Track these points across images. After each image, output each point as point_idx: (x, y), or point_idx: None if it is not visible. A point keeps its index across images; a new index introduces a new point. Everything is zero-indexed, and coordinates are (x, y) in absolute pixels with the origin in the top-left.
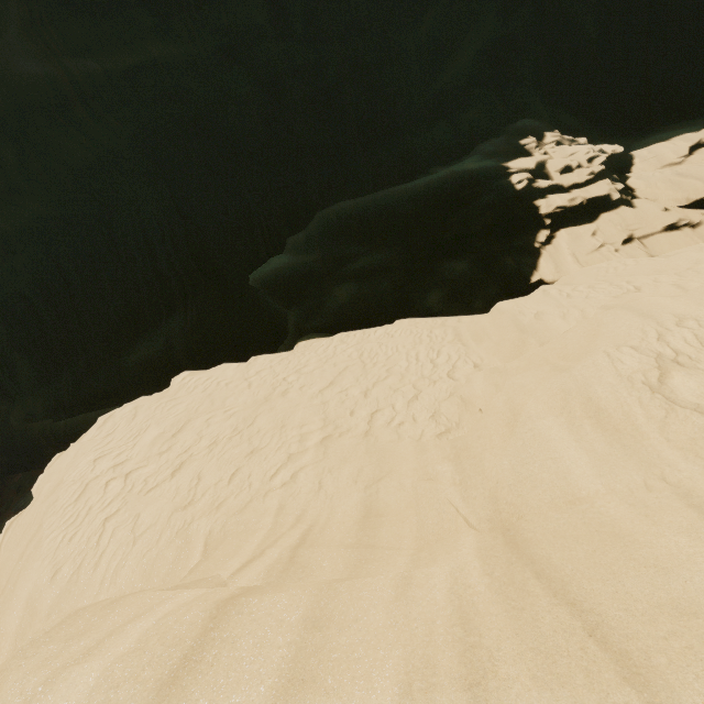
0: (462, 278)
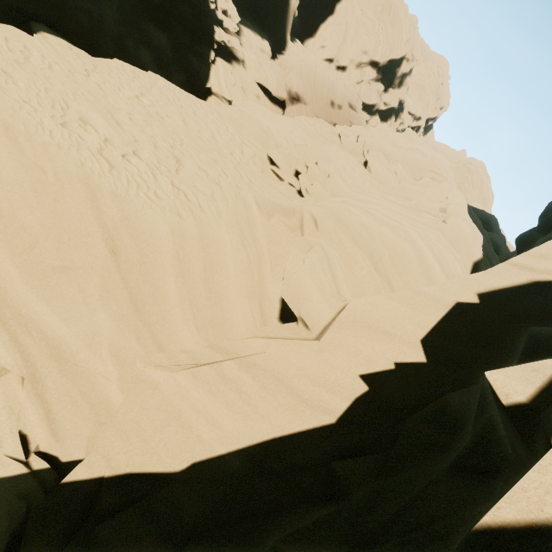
0: (165, 53)
